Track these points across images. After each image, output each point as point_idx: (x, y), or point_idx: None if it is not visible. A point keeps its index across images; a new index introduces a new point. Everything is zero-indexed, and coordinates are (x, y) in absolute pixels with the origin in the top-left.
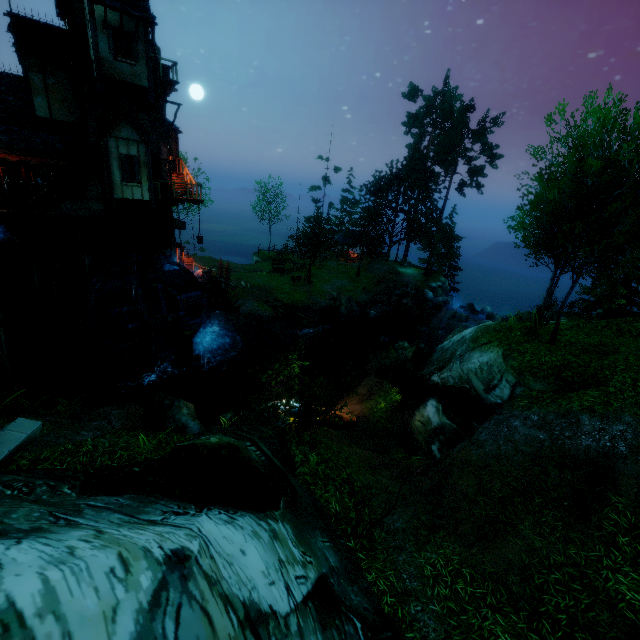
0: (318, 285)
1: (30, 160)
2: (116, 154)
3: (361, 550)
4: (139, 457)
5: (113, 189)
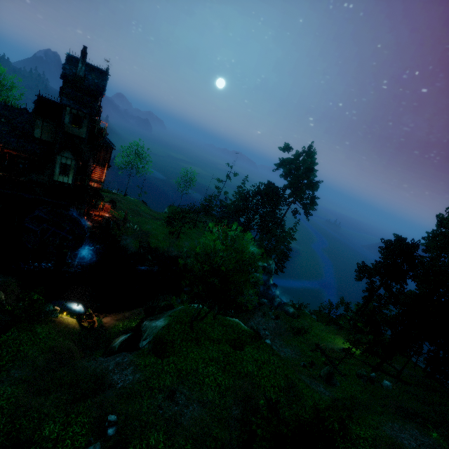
0: (182, 241)
1: (22, 155)
2: (60, 162)
3: None
4: None
5: (54, 176)
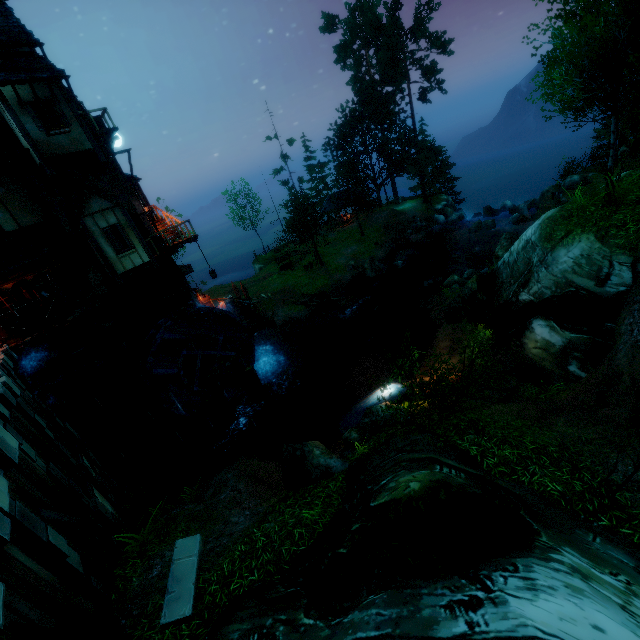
0: (331, 262)
1: (24, 278)
2: (98, 231)
3: (621, 524)
4: (317, 527)
5: (113, 267)
